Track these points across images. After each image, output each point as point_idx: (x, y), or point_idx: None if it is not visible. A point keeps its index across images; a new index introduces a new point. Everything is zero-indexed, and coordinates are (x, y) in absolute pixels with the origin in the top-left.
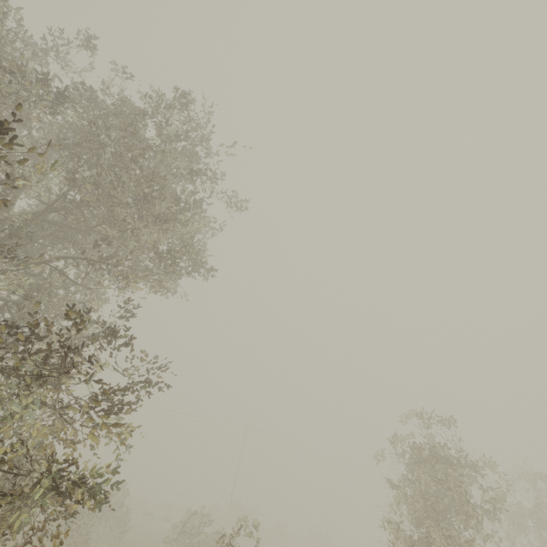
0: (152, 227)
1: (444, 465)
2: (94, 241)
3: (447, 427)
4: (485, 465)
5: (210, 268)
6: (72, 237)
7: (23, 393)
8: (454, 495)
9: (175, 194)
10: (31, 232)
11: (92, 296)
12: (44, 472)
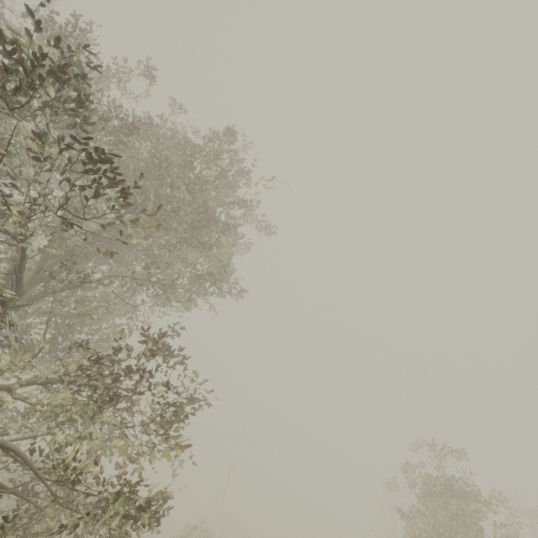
0: (201, 254)
1: (459, 500)
2: (145, 264)
3: (459, 459)
4: (496, 501)
5: (242, 291)
6: (118, 255)
7: (98, 418)
8: (471, 532)
9: (224, 224)
10: (90, 254)
11: (125, 309)
12: (116, 498)
